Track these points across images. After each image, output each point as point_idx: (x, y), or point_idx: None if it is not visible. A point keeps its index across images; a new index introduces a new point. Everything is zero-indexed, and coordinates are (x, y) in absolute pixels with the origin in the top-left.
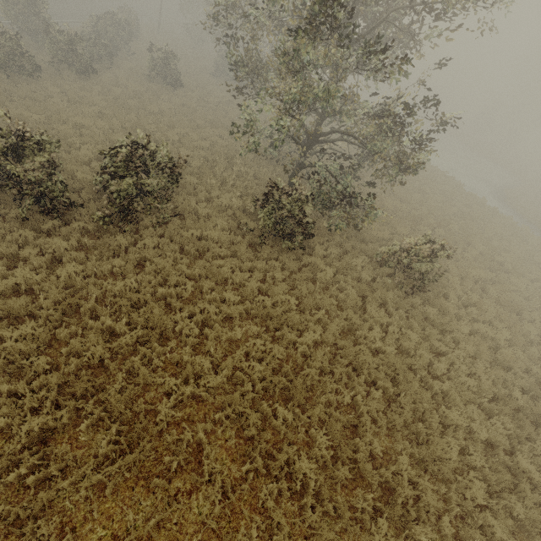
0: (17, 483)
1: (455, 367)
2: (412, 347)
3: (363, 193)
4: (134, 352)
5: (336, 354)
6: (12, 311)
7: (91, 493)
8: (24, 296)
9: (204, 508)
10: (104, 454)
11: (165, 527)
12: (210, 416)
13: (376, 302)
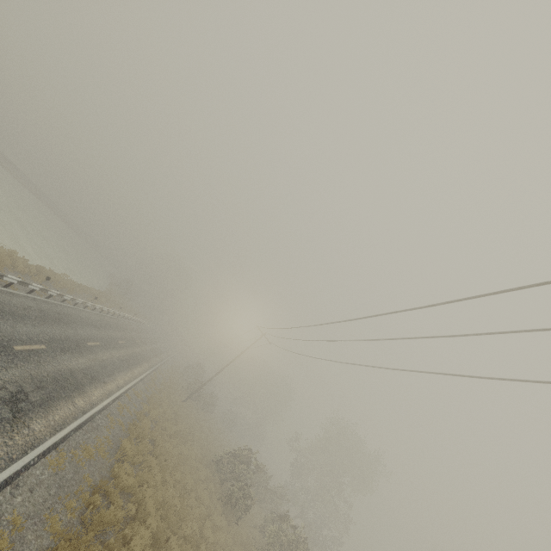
0: None
1: None
2: None
3: None
4: None
5: None
6: None
7: None
8: None
9: None
10: None
11: None
12: None
13: None
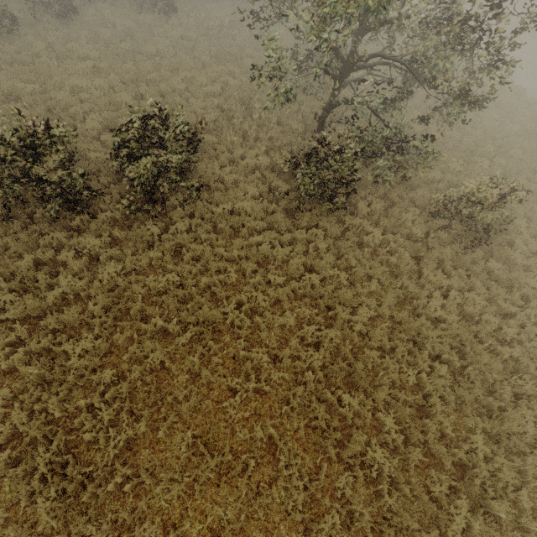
0: (116, 489)
1: (525, 329)
2: (477, 312)
3: (403, 124)
4: (191, 350)
5: (392, 328)
6: (67, 322)
7: (182, 492)
8: (74, 305)
9: (286, 498)
10: (185, 456)
11: (253, 518)
12: (275, 408)
13: (432, 262)
